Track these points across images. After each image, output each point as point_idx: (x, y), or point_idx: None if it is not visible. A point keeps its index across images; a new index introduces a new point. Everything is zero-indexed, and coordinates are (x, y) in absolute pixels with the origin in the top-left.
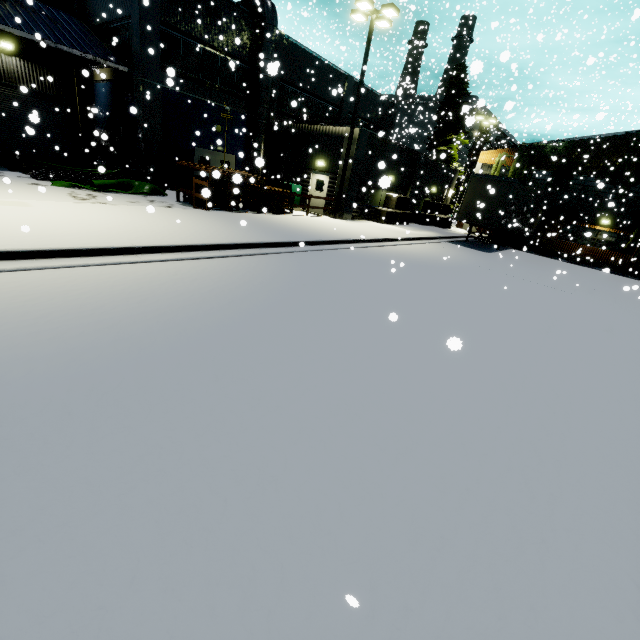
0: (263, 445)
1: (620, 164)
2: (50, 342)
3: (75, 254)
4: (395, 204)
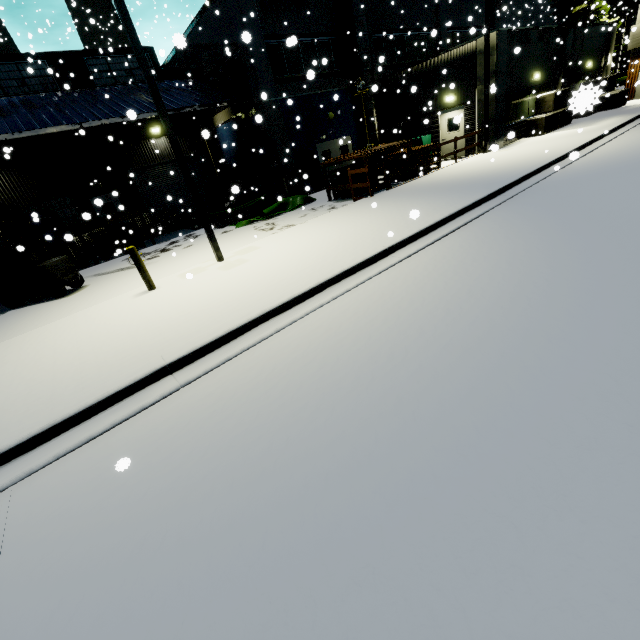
0: None
1: None
2: (470, 355)
3: (352, 272)
4: (552, 104)
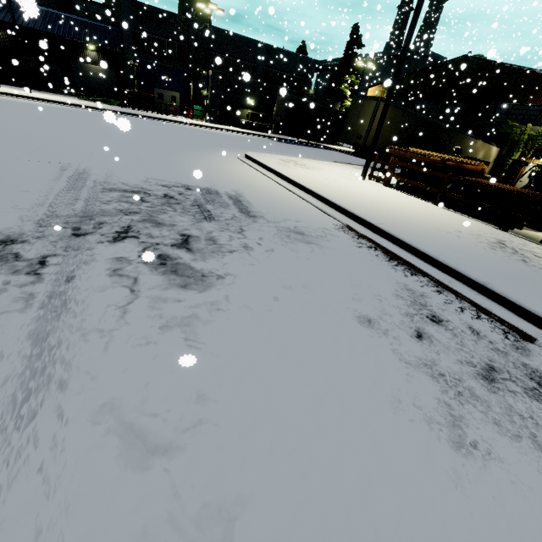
0: (2, 103)
1: (442, 88)
2: None
3: (32, 98)
4: (250, 117)
